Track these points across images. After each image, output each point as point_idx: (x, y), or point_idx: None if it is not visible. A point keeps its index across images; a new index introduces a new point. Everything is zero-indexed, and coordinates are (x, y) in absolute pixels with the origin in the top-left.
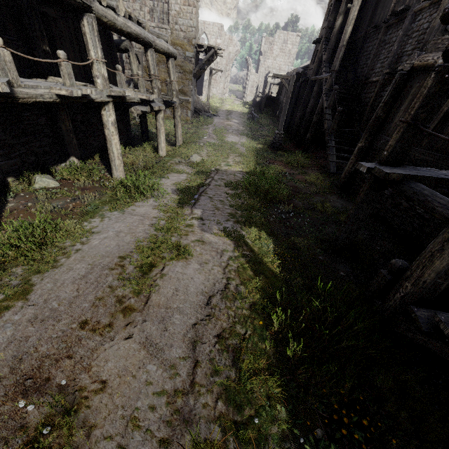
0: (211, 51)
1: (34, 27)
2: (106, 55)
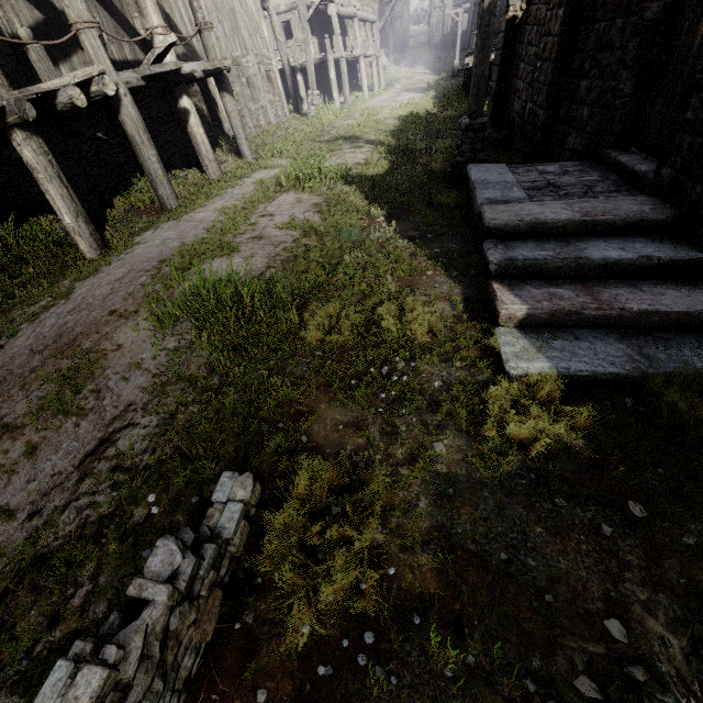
0: (392, 3)
1: (332, 30)
2: (343, 34)
